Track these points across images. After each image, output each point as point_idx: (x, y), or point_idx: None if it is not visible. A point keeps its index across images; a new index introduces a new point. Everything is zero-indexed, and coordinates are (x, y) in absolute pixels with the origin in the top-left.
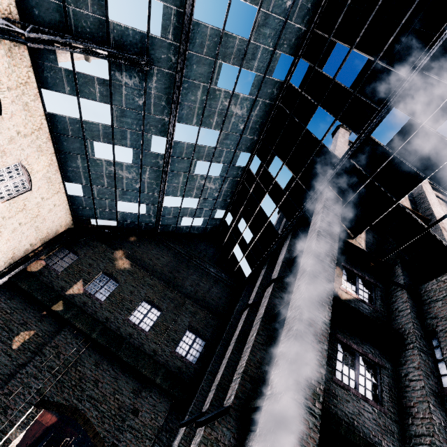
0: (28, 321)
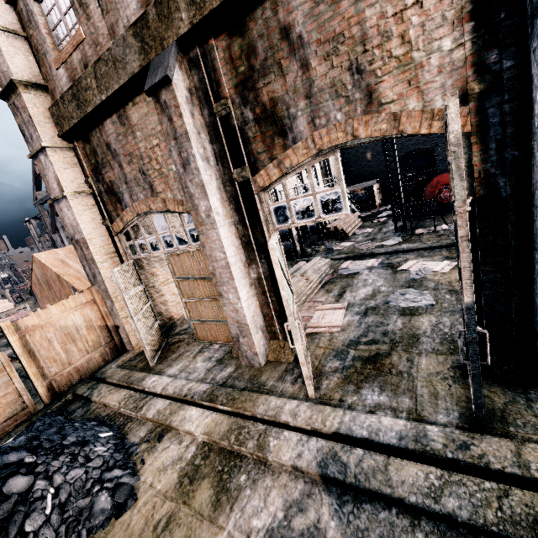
0: (363, 151)
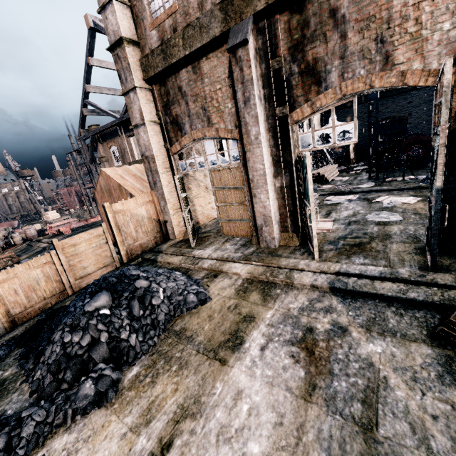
0: (344, 116)
